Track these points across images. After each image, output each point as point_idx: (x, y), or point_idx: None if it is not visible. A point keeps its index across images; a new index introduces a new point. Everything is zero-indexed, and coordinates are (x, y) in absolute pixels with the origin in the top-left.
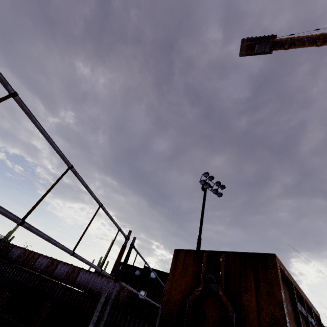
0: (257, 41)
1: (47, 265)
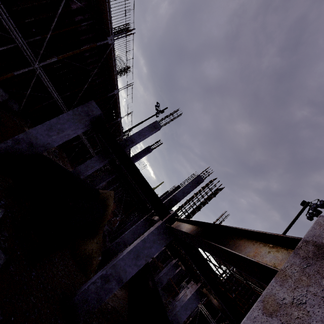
0: None
1: None
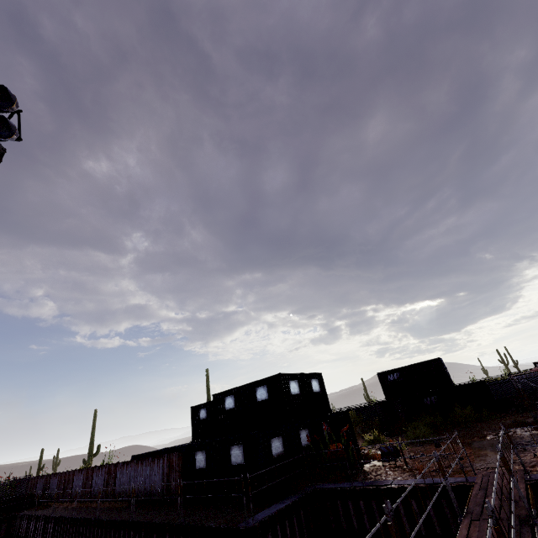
0: None
1: (83, 485)
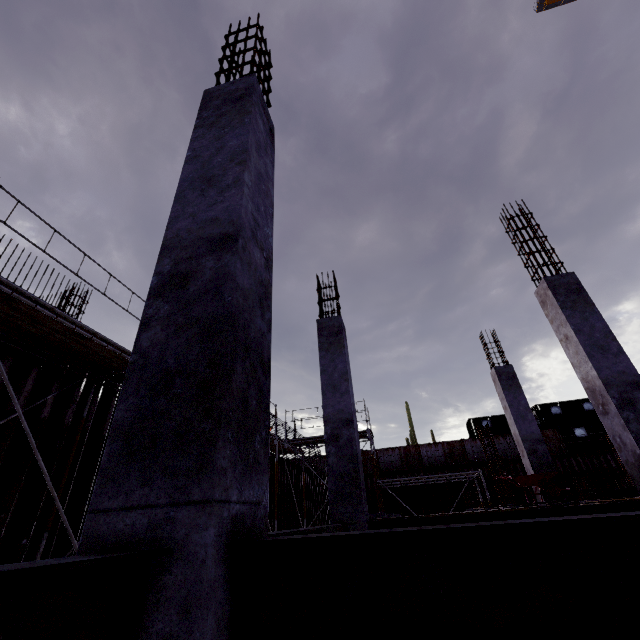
0: None
1: (403, 459)
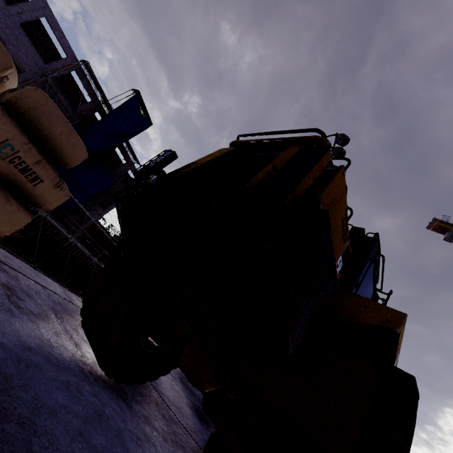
0: (452, 226)
1: None
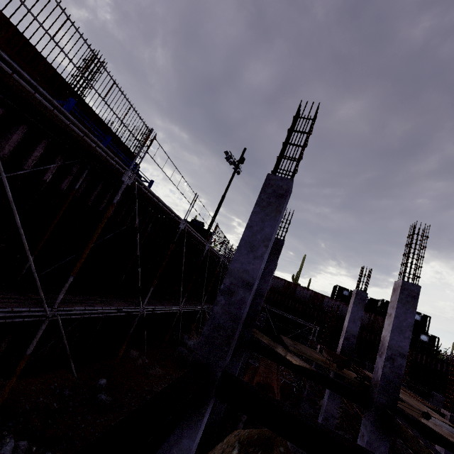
0: None
1: (284, 287)
